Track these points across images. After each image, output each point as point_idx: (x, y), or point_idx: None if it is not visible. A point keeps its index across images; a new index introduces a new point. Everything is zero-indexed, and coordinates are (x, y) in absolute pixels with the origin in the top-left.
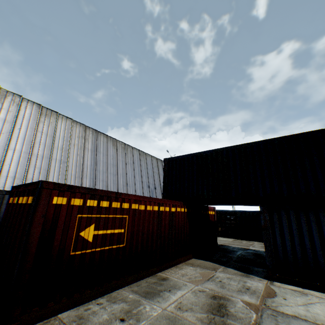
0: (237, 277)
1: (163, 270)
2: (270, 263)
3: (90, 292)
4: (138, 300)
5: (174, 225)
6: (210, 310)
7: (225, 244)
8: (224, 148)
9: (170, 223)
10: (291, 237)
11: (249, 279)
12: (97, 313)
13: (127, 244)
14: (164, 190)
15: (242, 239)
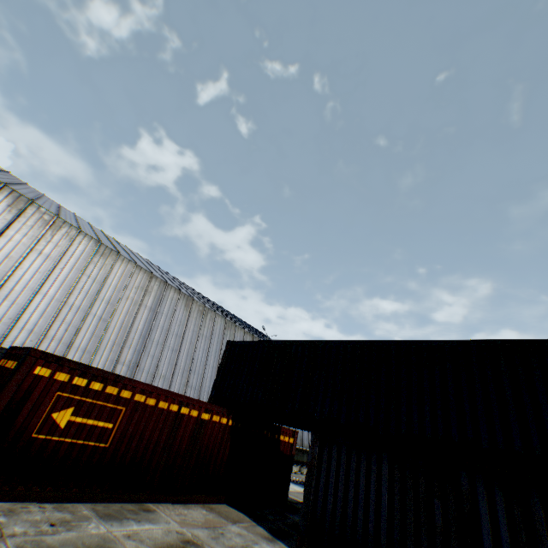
0: (255, 536)
1: (159, 502)
2: (304, 523)
3: (40, 491)
4: (90, 516)
5: (202, 439)
6: (163, 547)
7: None
8: (295, 342)
9: (195, 435)
10: (335, 488)
11: (268, 542)
12: (33, 512)
13: (112, 445)
14: (215, 386)
15: None
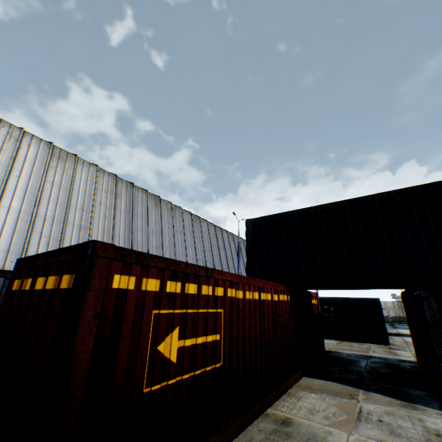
0: (400, 409)
1: (272, 403)
2: None
3: None
4: None
5: (279, 323)
6: None
7: (330, 348)
8: (346, 201)
9: (274, 320)
10: None
11: (421, 412)
12: None
13: (225, 361)
14: (250, 267)
15: (349, 340)
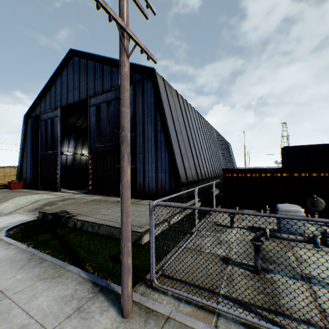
0: None
1: None
2: None
3: None
4: None
5: None
6: None
7: None
8: (322, 144)
9: None
10: None
11: None
12: None
13: None
14: (285, 162)
15: None
